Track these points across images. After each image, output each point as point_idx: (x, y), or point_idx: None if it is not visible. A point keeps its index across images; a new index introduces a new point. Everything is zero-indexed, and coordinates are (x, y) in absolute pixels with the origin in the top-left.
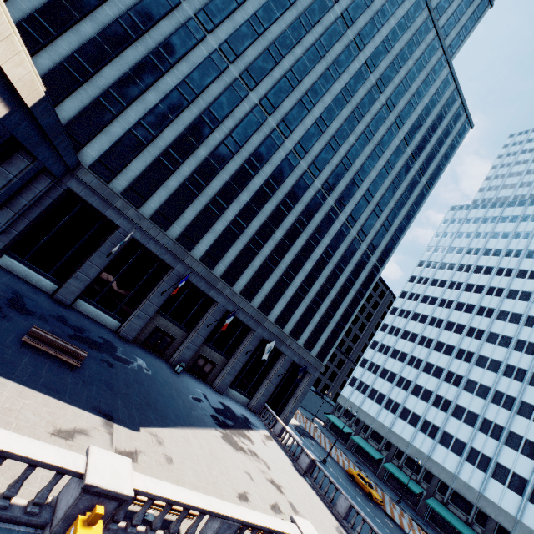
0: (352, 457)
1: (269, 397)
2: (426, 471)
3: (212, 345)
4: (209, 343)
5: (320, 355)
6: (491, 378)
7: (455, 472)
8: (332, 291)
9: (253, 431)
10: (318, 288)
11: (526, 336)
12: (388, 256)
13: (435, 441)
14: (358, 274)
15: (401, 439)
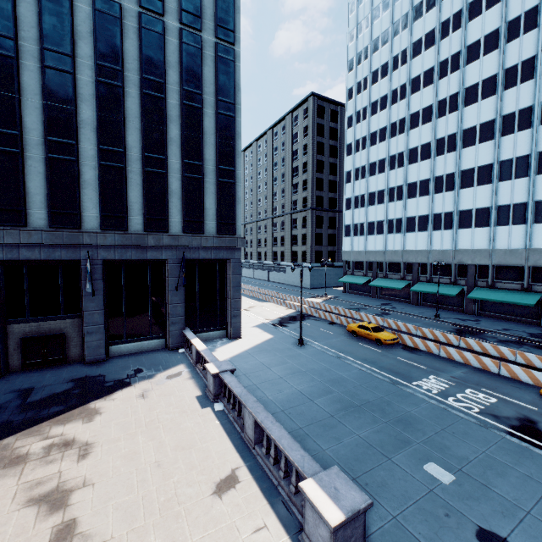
0: (377, 303)
1: (184, 321)
2: (458, 266)
3: (32, 316)
4: (24, 318)
5: (223, 228)
6: (491, 106)
7: (490, 246)
8: (170, 130)
9: (128, 389)
10: (138, 138)
11: (517, 9)
12: (232, 18)
13: (454, 230)
14: (196, 77)
15: (418, 252)
